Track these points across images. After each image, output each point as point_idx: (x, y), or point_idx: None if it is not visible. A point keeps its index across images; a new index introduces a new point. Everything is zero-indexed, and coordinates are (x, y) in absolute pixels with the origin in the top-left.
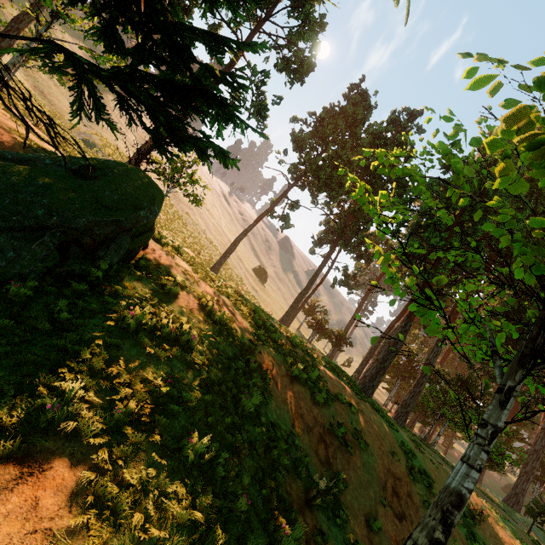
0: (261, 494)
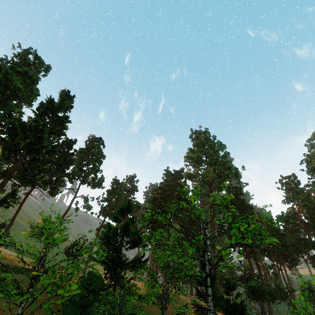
0: None
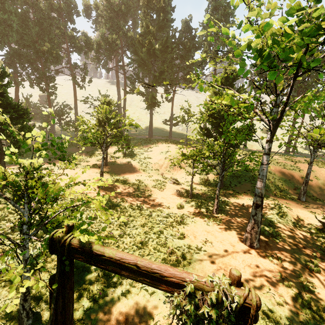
0: (278, 187)
